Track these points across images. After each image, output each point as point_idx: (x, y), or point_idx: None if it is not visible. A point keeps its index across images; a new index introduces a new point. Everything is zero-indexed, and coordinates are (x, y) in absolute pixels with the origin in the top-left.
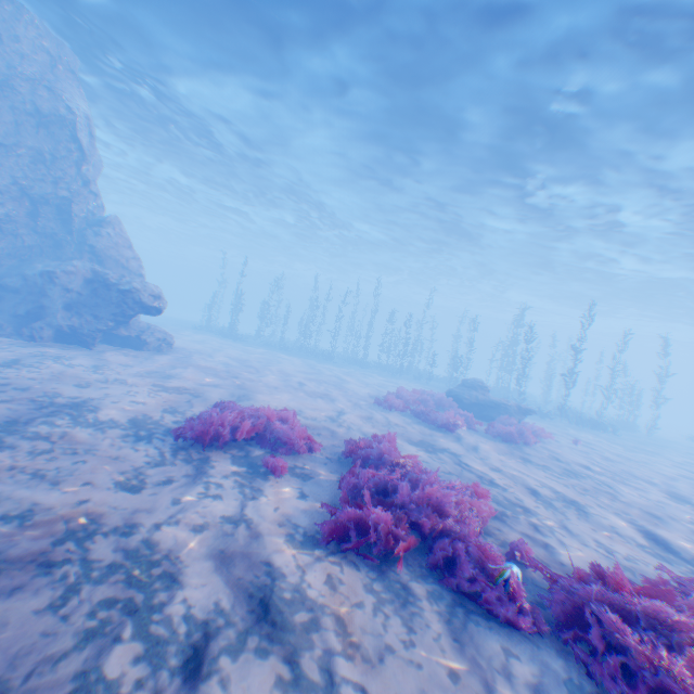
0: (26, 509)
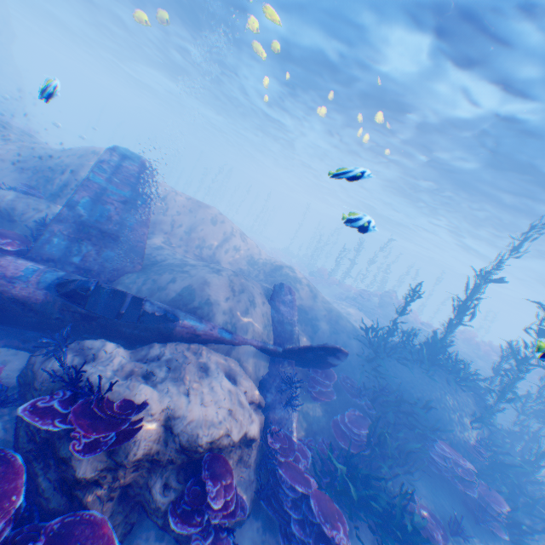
0: None
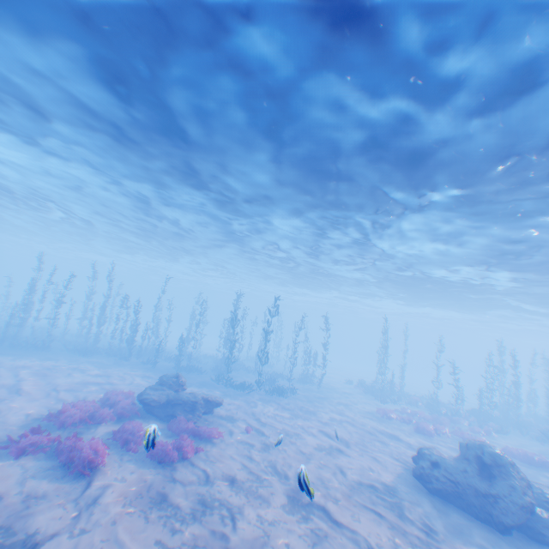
0: None
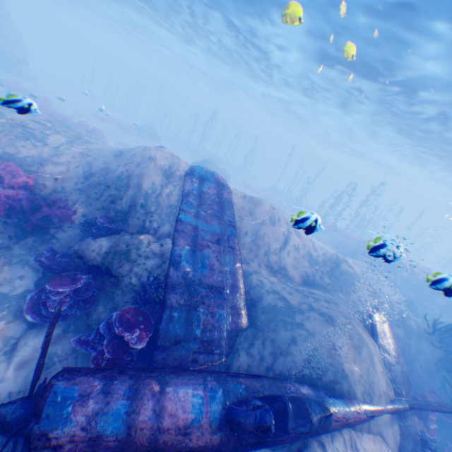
0: None
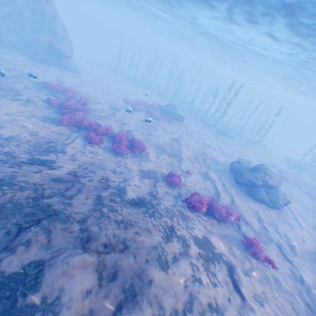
0: (8, 86)
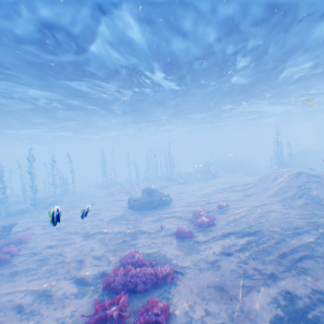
0: None
